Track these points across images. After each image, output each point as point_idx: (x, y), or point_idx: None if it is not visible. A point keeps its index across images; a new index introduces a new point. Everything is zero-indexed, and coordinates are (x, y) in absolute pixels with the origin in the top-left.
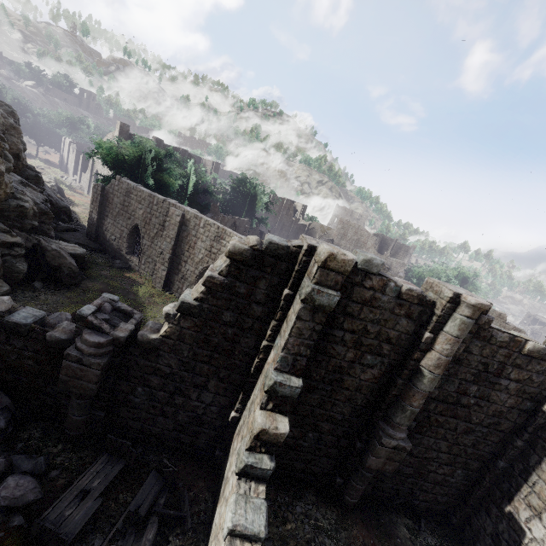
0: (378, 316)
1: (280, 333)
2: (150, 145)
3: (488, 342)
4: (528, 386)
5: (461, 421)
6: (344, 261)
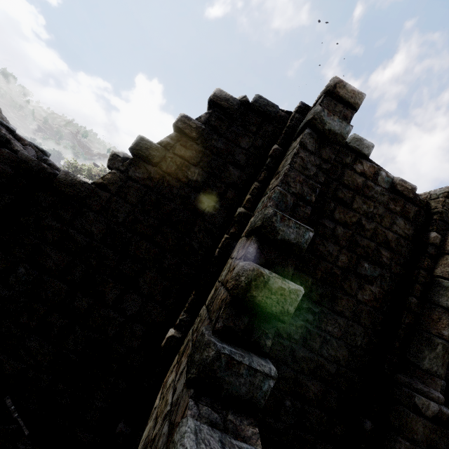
0: (372, 209)
1: (264, 194)
2: None
3: None
4: None
5: None
6: (353, 92)
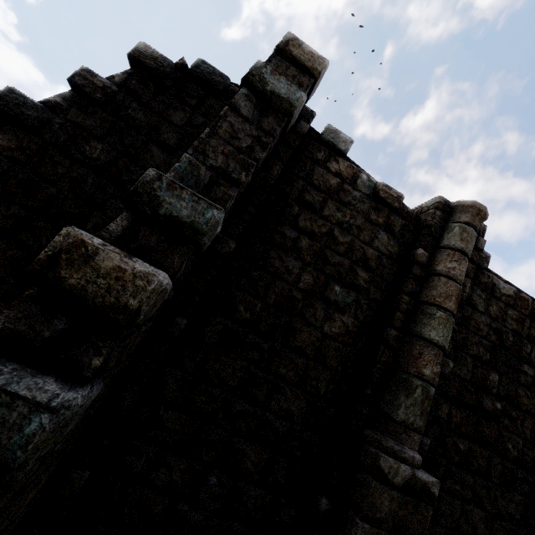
0: (348, 219)
1: None
2: None
3: (492, 294)
4: None
5: (493, 453)
6: (312, 55)
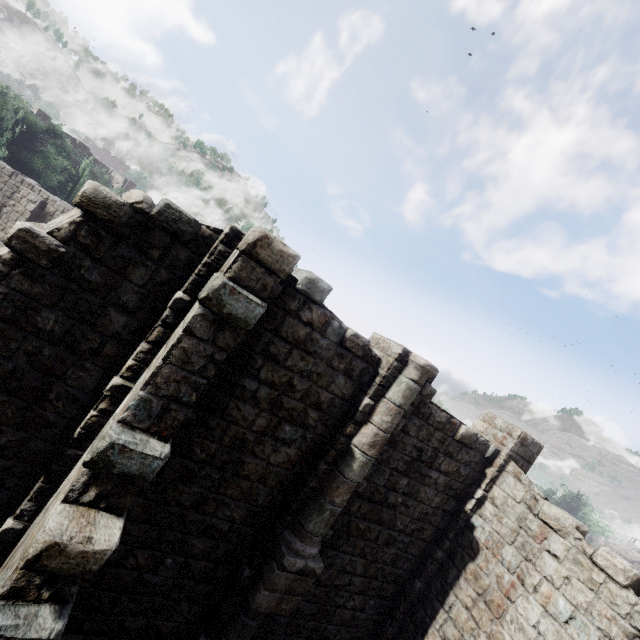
0: (311, 367)
1: (150, 365)
2: (21, 105)
3: (426, 421)
4: (455, 481)
5: (384, 528)
6: (282, 254)
